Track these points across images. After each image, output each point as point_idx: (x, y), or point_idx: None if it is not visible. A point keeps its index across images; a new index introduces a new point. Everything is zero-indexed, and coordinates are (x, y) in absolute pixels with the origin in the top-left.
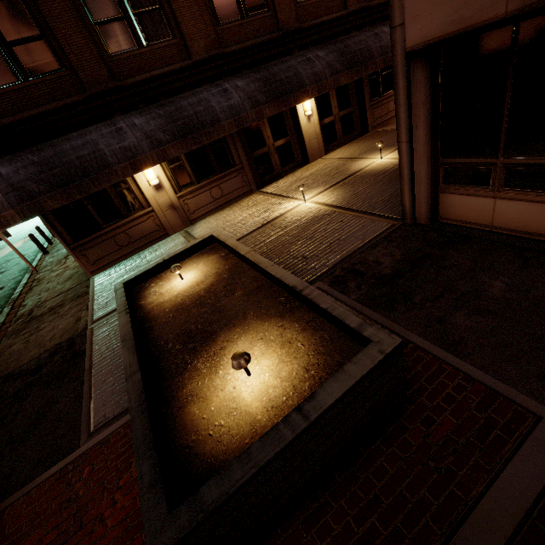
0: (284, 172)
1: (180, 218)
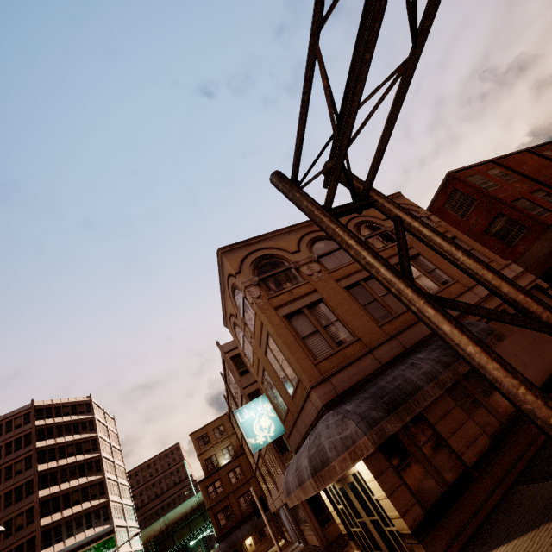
0: None
1: None
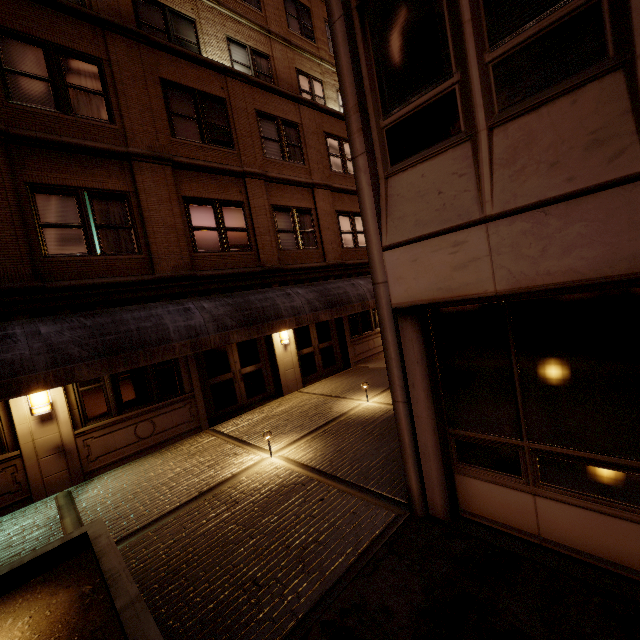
0: (251, 404)
1: (67, 468)
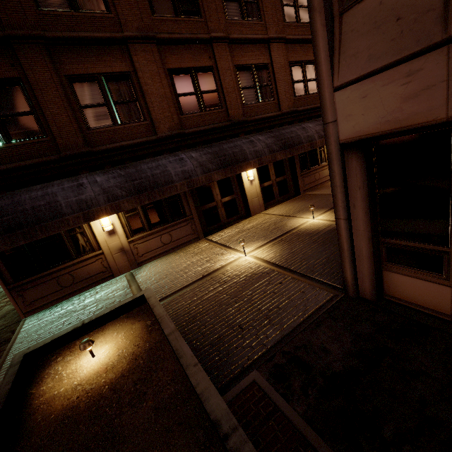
0: (229, 222)
1: (128, 260)
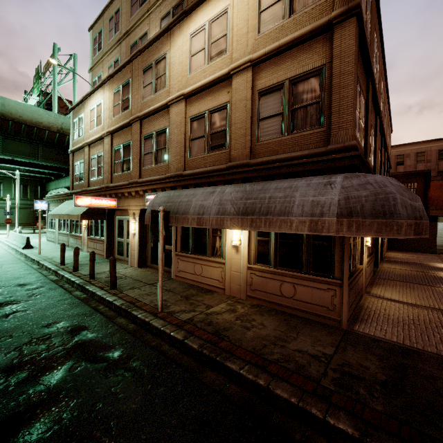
0: None
1: (364, 282)
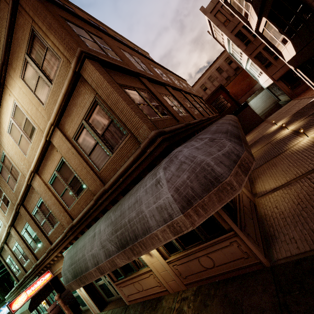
0: None
1: (247, 191)
